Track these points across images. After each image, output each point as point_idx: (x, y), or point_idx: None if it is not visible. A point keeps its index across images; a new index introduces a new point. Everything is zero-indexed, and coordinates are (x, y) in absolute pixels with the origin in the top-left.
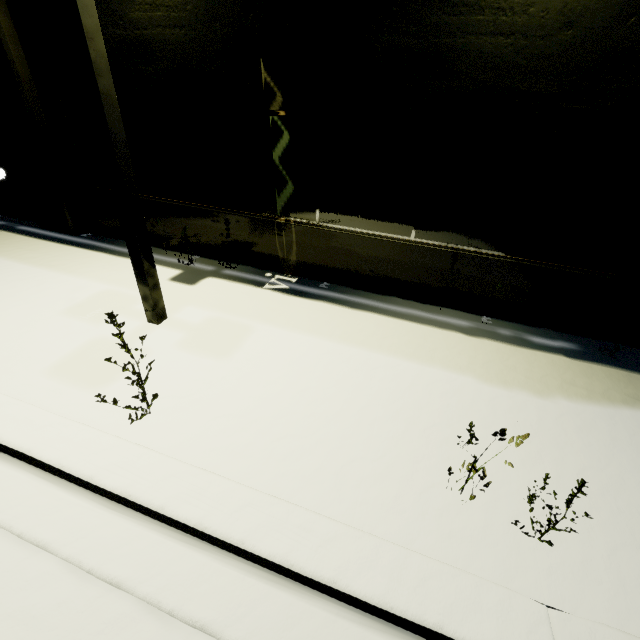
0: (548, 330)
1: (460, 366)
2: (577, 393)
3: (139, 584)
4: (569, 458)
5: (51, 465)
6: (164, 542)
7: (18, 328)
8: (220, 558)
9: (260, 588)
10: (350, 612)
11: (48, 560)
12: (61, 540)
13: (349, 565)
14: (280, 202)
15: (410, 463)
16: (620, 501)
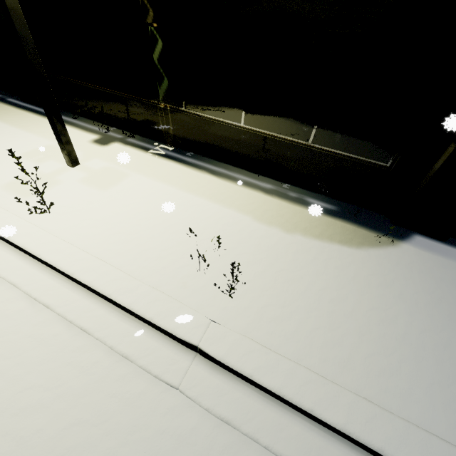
0: (324, 196)
1: (247, 210)
2: (312, 233)
3: (24, 286)
4: (277, 264)
5: None
6: (41, 272)
7: None
8: (66, 282)
9: (80, 296)
10: (119, 311)
11: None
12: None
13: (120, 290)
14: (161, 92)
15: (181, 254)
16: (291, 287)
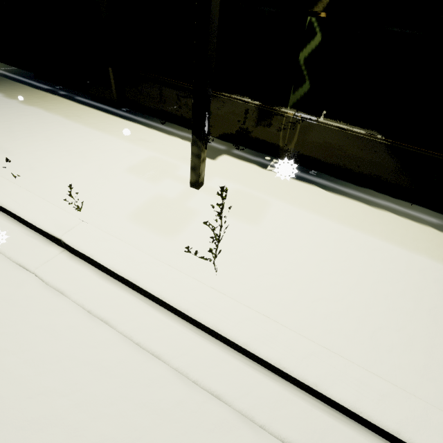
0: None
1: (442, 258)
2: None
3: (234, 399)
4: None
5: (153, 294)
6: (244, 368)
7: (99, 179)
8: (289, 389)
9: (326, 420)
10: None
11: (161, 366)
12: (170, 354)
13: (408, 421)
14: (293, 99)
15: (427, 338)
16: None
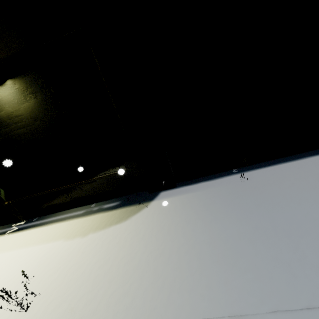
0: (114, 199)
1: (62, 236)
2: (100, 227)
3: None
4: (70, 263)
5: None
6: None
7: None
8: None
9: None
10: None
11: None
12: None
13: None
14: (3, 196)
15: (0, 300)
16: (74, 275)
